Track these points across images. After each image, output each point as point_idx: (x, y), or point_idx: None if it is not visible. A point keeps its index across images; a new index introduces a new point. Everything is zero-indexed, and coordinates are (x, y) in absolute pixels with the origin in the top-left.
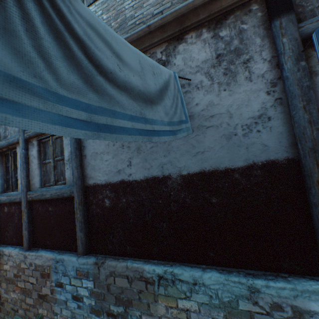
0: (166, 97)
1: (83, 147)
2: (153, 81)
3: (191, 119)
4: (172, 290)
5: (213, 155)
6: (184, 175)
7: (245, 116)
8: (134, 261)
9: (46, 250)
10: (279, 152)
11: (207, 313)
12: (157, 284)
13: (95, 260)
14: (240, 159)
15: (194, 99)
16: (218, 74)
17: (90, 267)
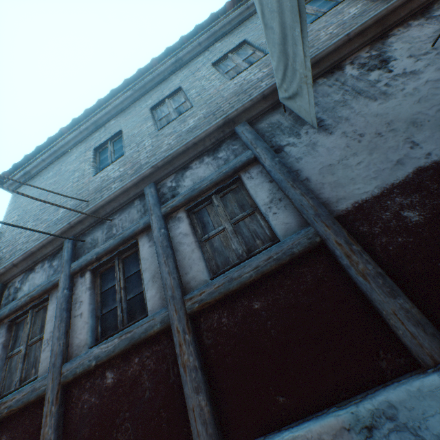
0: None
1: (295, 172)
2: None
3: None
4: None
5: None
6: None
7: None
8: None
9: (286, 428)
10: None
11: None
12: None
13: None
14: None
15: None
16: None
17: None
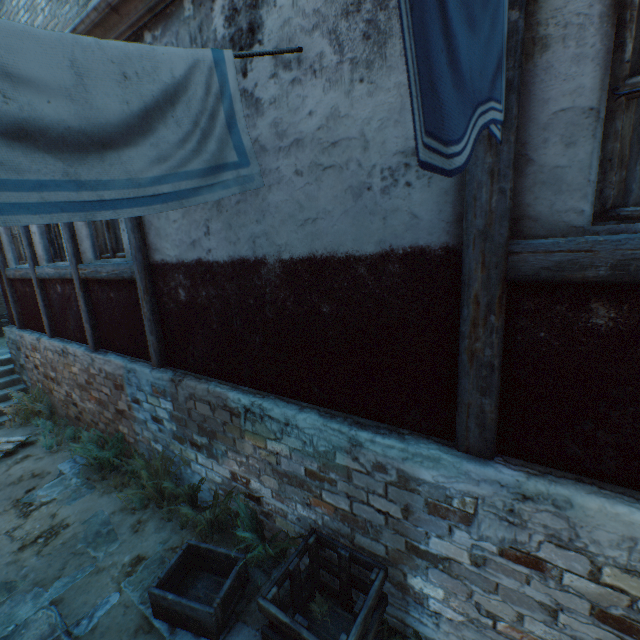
0: (168, 124)
1: None
2: (119, 98)
3: (300, 149)
4: (260, 428)
5: (330, 227)
6: (285, 260)
7: (391, 149)
8: (219, 384)
9: (116, 354)
10: (435, 233)
11: (299, 461)
12: (244, 418)
13: (172, 376)
14: (371, 240)
15: (307, 100)
16: (353, 36)
17: (167, 384)
